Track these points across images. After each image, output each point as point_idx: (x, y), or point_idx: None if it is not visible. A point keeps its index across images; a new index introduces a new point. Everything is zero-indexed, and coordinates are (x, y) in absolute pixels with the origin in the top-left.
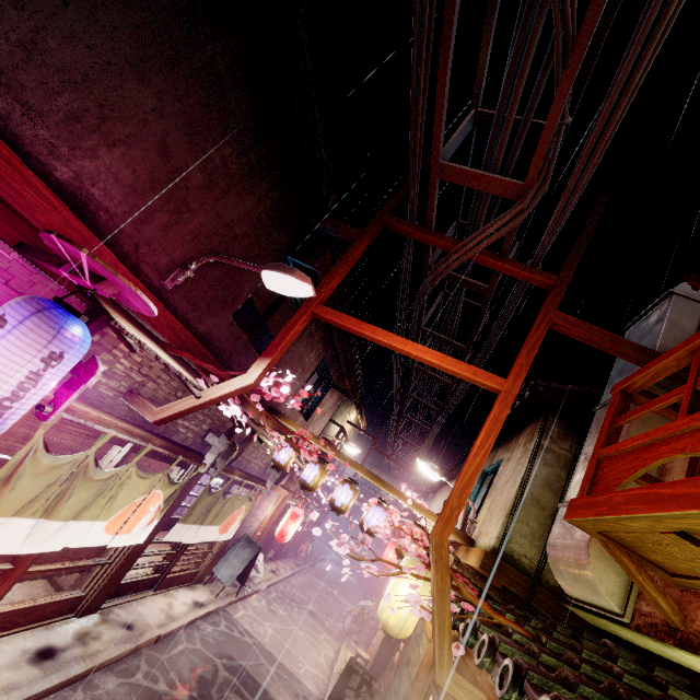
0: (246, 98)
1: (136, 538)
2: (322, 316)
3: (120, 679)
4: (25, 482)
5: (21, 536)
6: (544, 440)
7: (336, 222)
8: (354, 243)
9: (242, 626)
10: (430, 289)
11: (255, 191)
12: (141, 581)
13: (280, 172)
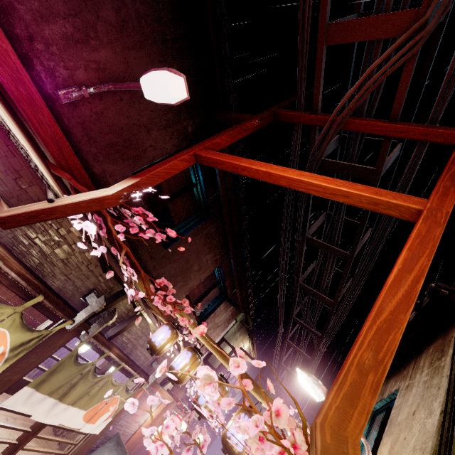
0: None
1: None
2: (203, 156)
3: None
4: None
5: None
6: None
7: (234, 113)
8: (246, 120)
9: None
10: (315, 167)
11: (166, 65)
12: None
13: (192, 62)
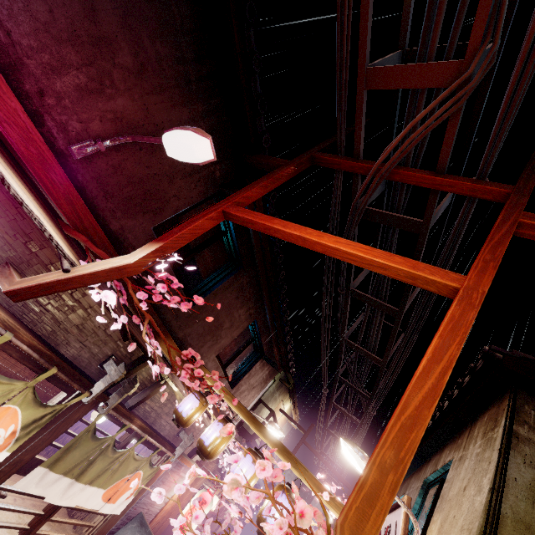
0: (189, 13)
1: None
2: (232, 214)
3: None
4: None
5: None
6: (516, 424)
7: (267, 156)
8: (281, 167)
9: None
10: (357, 219)
11: (191, 107)
12: None
13: (219, 102)
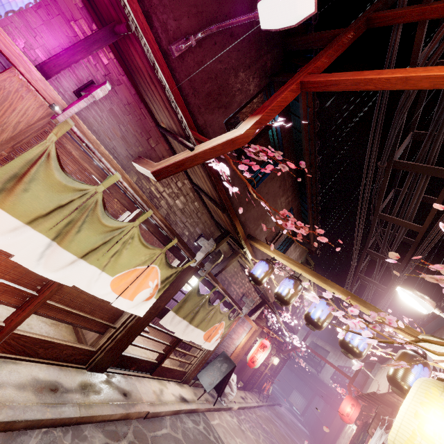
0: None
1: (136, 309)
2: (311, 82)
3: (107, 439)
4: (39, 191)
5: (35, 251)
6: None
7: (318, 33)
8: (339, 35)
9: (217, 433)
10: None
11: None
12: (142, 361)
13: None
